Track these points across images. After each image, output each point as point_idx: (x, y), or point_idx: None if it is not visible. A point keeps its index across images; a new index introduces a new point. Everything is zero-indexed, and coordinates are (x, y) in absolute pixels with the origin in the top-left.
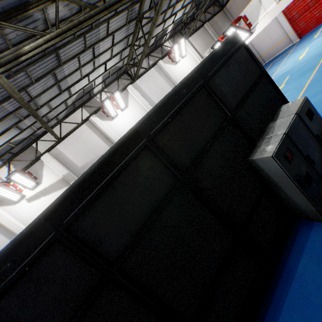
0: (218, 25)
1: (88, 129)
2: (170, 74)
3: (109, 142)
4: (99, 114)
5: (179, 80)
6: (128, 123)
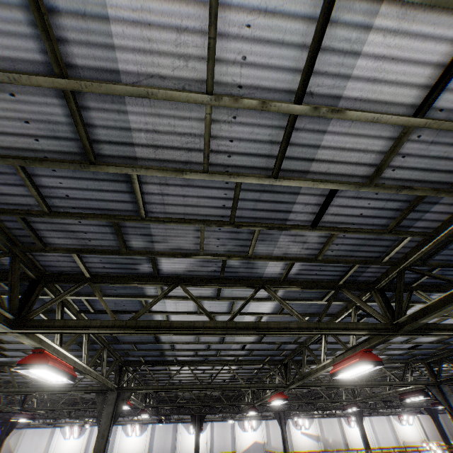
0: (449, 421)
1: (337, 421)
2: (395, 428)
3: (343, 437)
4: (345, 419)
5: (401, 436)
6: (357, 435)
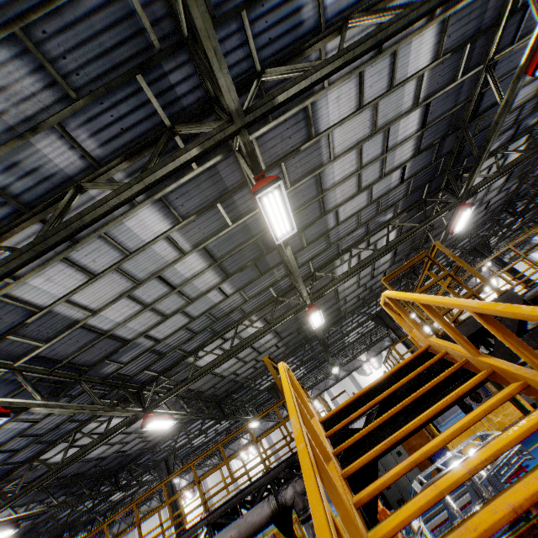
0: None
1: None
2: None
3: None
4: None
5: None
6: None
